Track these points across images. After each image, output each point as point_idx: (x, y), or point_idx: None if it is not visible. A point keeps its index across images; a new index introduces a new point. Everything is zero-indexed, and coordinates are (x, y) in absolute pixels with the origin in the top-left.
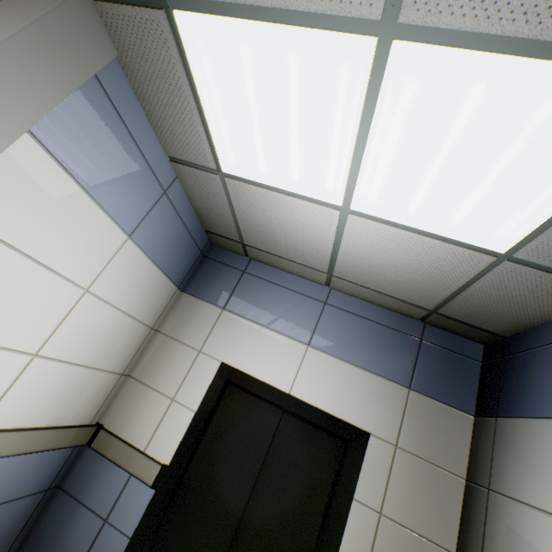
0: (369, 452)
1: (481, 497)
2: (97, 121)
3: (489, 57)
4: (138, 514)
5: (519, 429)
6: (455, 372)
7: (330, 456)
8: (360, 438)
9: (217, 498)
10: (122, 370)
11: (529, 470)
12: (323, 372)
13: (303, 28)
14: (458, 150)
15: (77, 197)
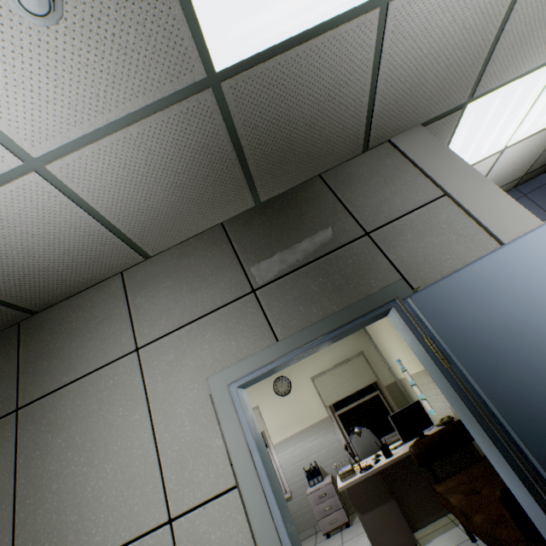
0: None
1: None
2: None
3: None
4: None
5: None
6: None
7: None
8: None
9: None
10: None
11: None
12: None
13: (531, 74)
14: None
15: None
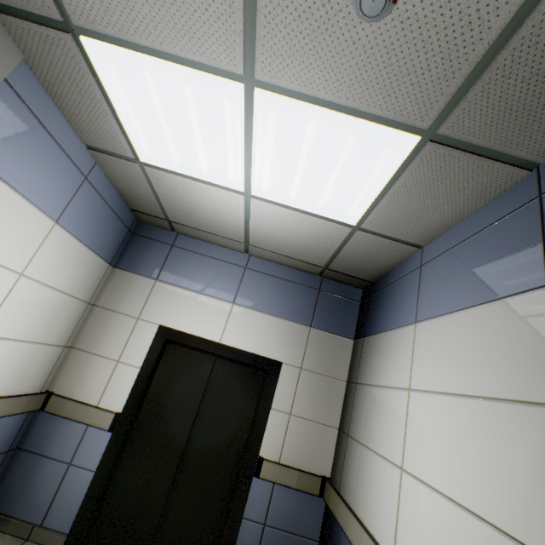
0: (282, 375)
1: (353, 389)
2: (12, 120)
3: (313, 108)
4: (99, 453)
5: (373, 342)
6: (343, 311)
7: (255, 384)
8: (275, 367)
9: (167, 429)
10: (64, 343)
11: (374, 365)
12: (246, 322)
13: (191, 69)
14: (311, 159)
15: (1, 191)
